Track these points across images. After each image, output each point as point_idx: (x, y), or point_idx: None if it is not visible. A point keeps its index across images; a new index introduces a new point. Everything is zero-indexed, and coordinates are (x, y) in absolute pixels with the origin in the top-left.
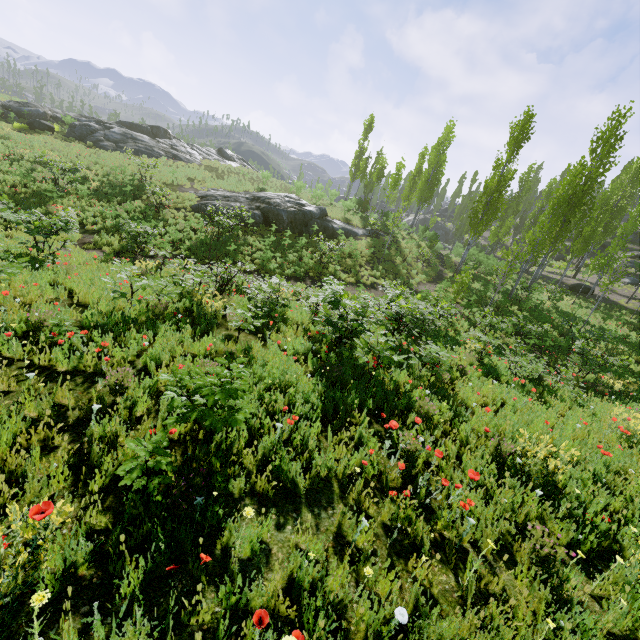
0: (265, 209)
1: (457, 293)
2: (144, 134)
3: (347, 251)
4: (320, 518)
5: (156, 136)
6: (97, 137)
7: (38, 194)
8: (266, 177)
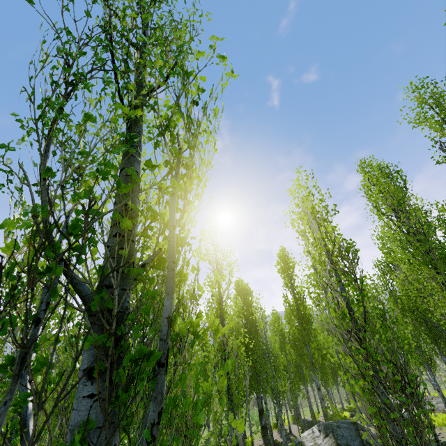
0: None
1: None
2: None
3: None
4: None
5: None
6: None
7: None
8: None
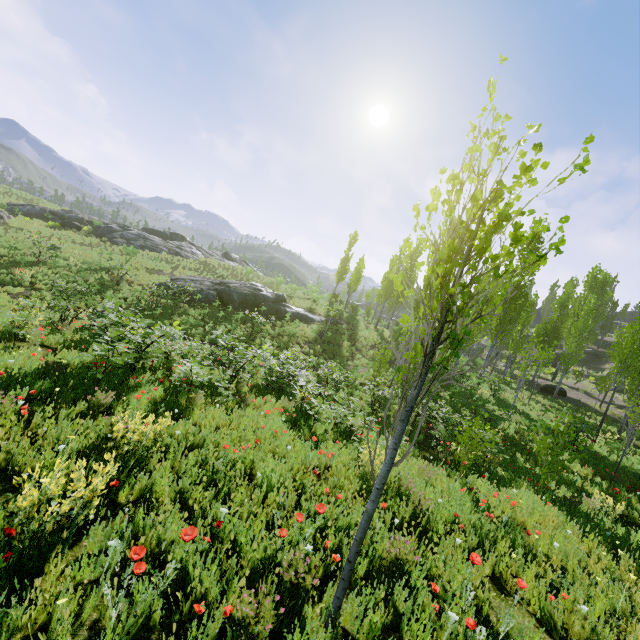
0: (221, 290)
1: (377, 371)
2: (163, 238)
3: (285, 329)
4: None
5: (174, 240)
6: (114, 235)
7: (17, 262)
8: (249, 272)
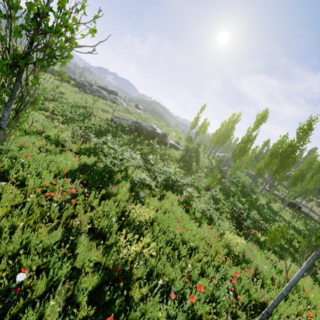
0: (137, 126)
1: (212, 182)
2: (107, 92)
3: (167, 152)
4: (1, 188)
5: (112, 94)
6: (85, 88)
7: (45, 98)
8: (149, 117)
